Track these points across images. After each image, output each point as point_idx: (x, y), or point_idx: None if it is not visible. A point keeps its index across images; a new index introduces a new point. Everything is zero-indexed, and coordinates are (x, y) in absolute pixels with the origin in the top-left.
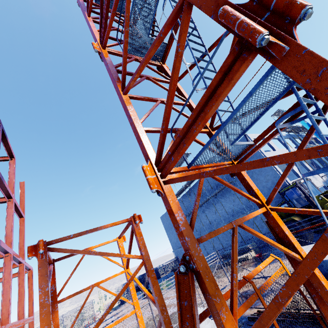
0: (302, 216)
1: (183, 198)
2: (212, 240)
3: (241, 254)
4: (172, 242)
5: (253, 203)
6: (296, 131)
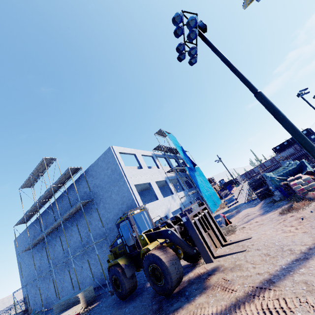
0: (130, 257)
1: (43, 216)
2: (65, 273)
3: (70, 306)
4: (23, 275)
5: (108, 228)
6: (173, 152)
